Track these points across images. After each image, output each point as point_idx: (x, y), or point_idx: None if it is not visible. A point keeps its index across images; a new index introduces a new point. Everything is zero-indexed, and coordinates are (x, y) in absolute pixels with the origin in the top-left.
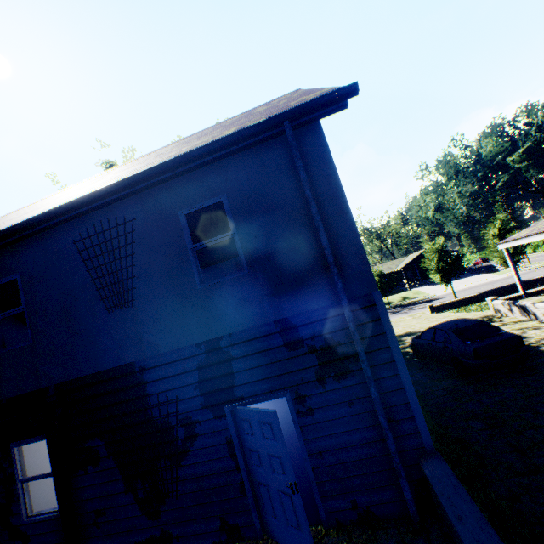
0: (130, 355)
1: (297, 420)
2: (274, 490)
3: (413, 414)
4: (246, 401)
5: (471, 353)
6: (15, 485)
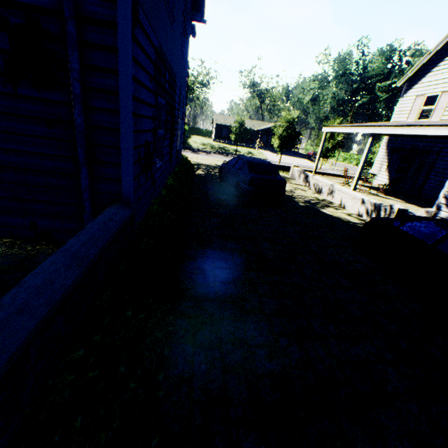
0: None
1: None
2: None
3: (121, 161)
4: None
5: (248, 180)
6: None
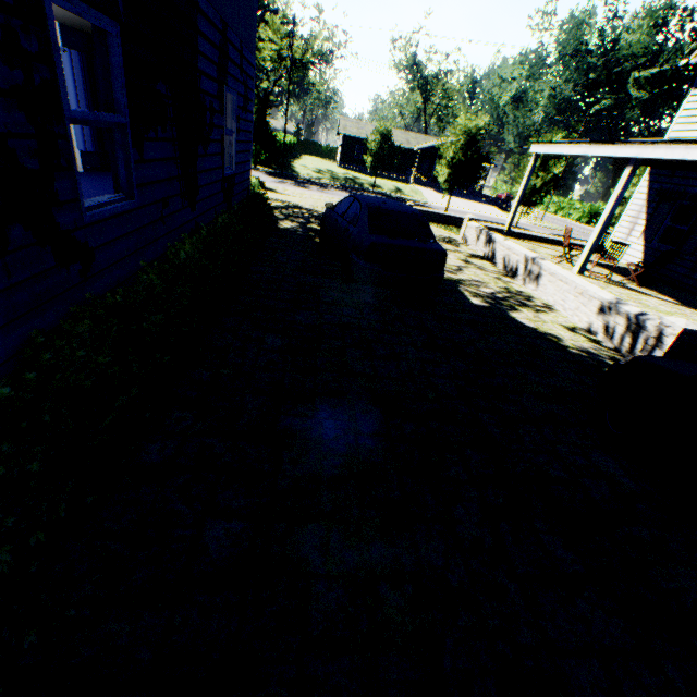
0: None
1: None
2: None
3: None
4: None
5: (366, 248)
6: None
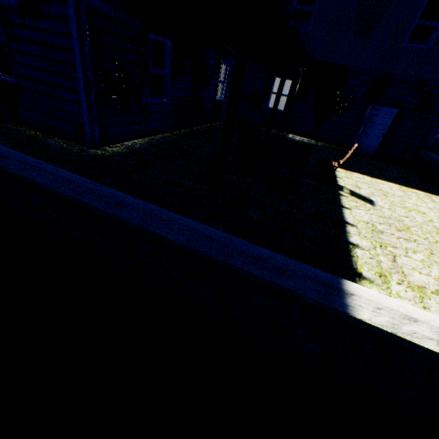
0: (349, 62)
1: (393, 120)
2: (371, 135)
3: (433, 136)
4: (381, 104)
5: None
6: (269, 94)
